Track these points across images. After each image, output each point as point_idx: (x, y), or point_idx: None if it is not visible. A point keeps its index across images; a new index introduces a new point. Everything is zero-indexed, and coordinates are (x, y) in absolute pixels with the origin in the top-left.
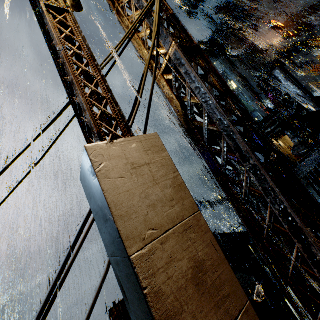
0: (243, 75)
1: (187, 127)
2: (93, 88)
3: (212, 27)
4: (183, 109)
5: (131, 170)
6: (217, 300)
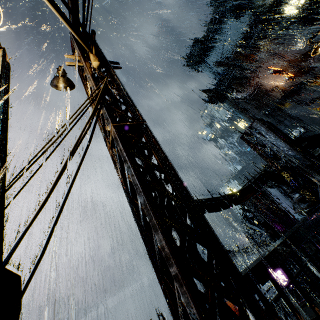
0: (251, 114)
1: (130, 204)
2: None
3: (216, 77)
4: (125, 185)
5: None
6: None
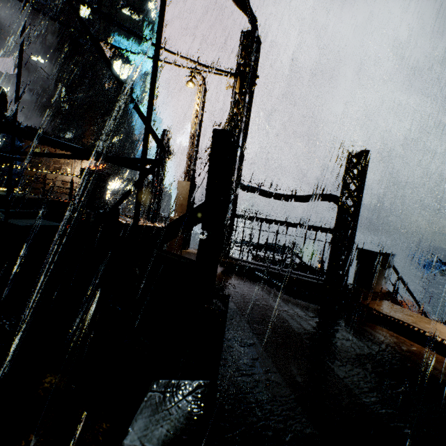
0: None
1: None
2: (189, 165)
3: None
4: None
5: (182, 187)
6: (182, 209)
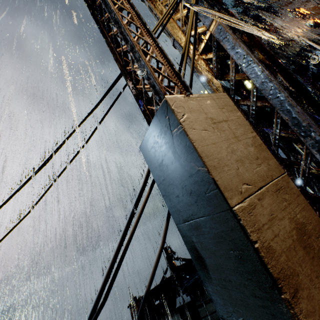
0: None
1: None
2: (150, 55)
3: None
4: (225, 89)
5: (212, 124)
6: None
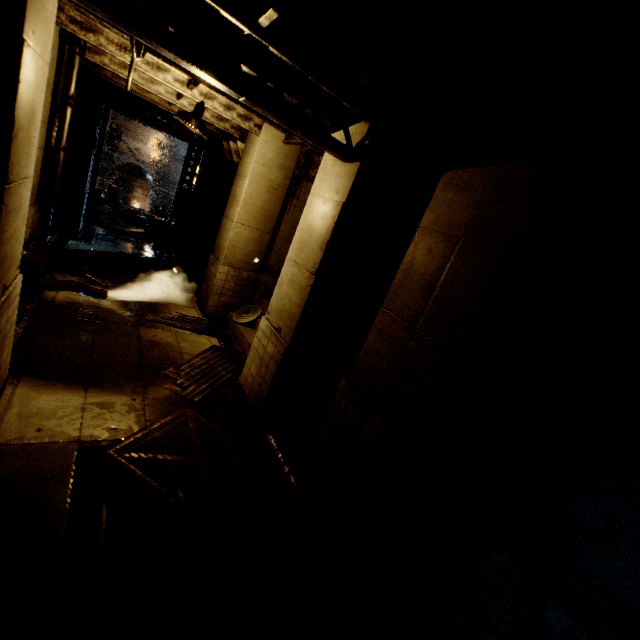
0: None
1: None
2: None
3: None
4: None
5: None
6: None
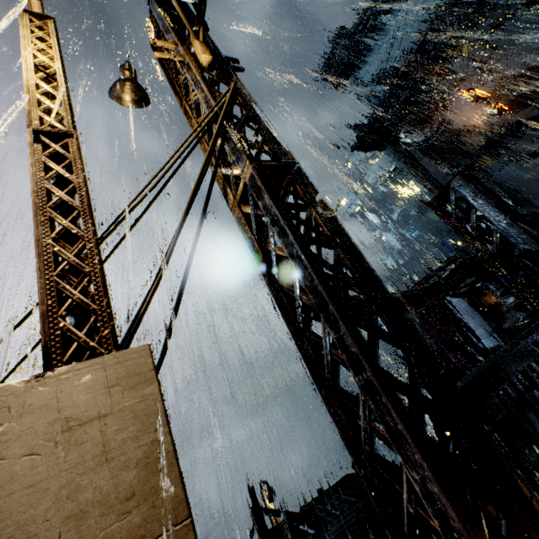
0: (428, 172)
1: (274, 293)
2: (71, 259)
3: (373, 103)
4: (267, 263)
5: (60, 434)
6: None
